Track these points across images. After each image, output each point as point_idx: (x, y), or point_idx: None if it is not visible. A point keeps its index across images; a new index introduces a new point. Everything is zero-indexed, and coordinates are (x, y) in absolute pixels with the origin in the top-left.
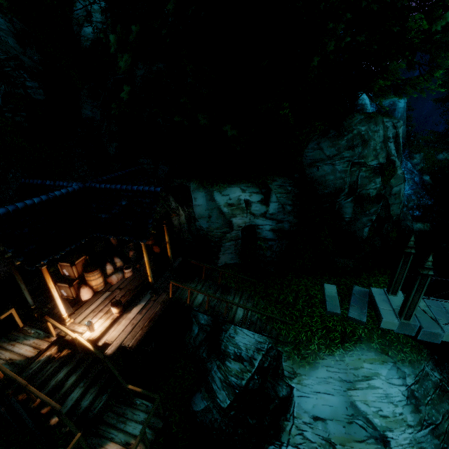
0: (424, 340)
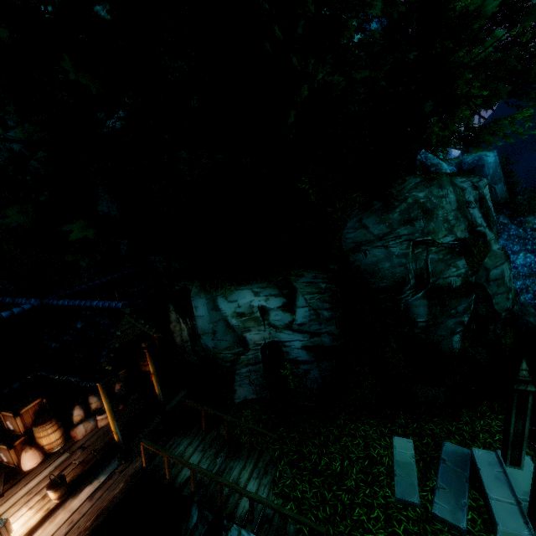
0: None
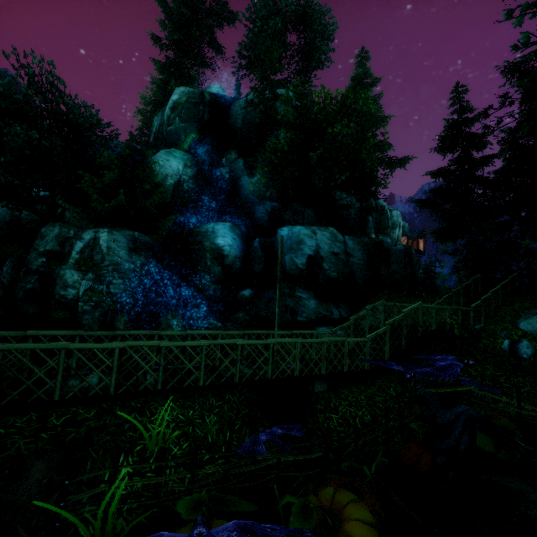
0: None
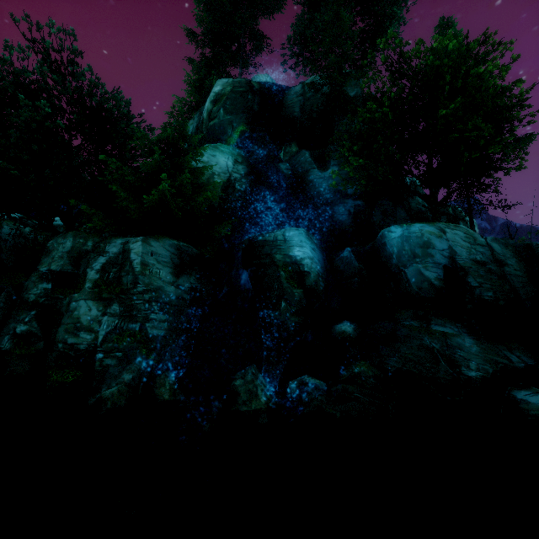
0: None
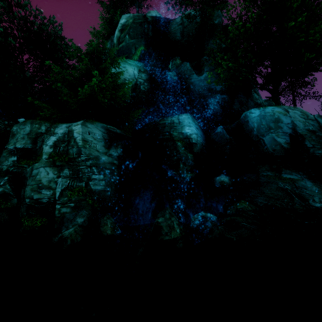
0: None
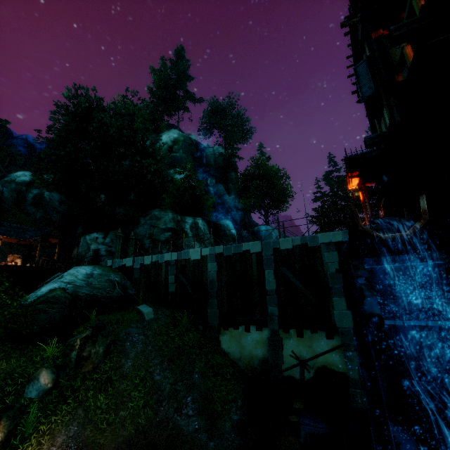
0: (118, 266)
